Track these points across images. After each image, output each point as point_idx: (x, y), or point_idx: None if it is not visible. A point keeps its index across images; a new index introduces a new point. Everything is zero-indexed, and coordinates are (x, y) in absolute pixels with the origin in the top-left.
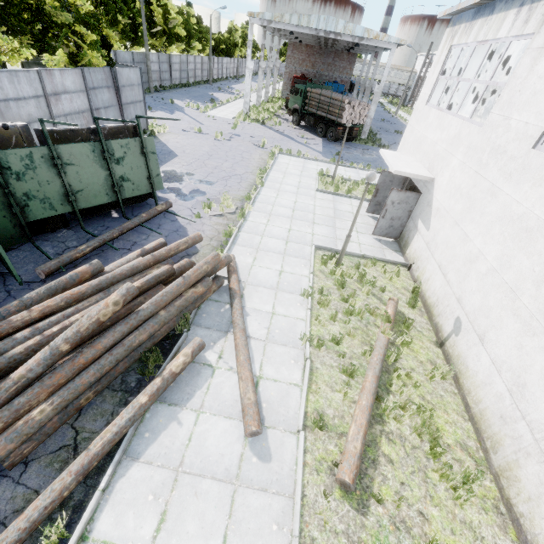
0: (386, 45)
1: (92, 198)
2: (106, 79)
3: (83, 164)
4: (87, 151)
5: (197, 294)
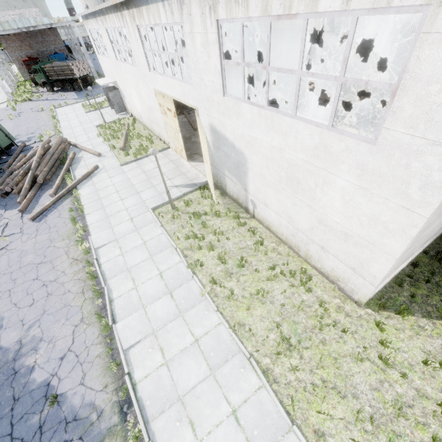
0: (68, 23)
1: None
2: None
3: None
4: None
5: (63, 147)
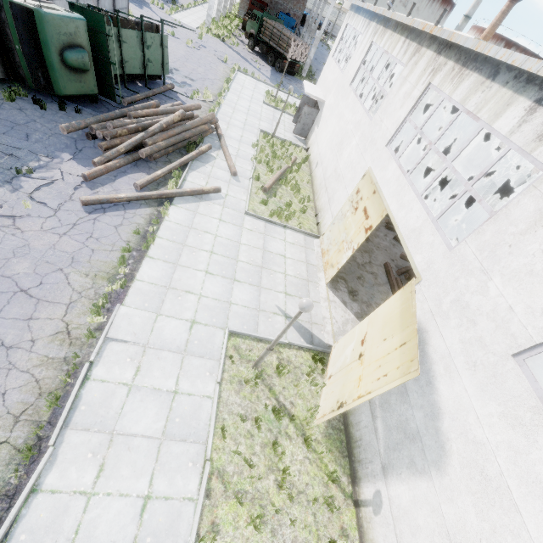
0: None
1: (132, 68)
2: None
3: (131, 44)
4: (134, 36)
5: (205, 129)
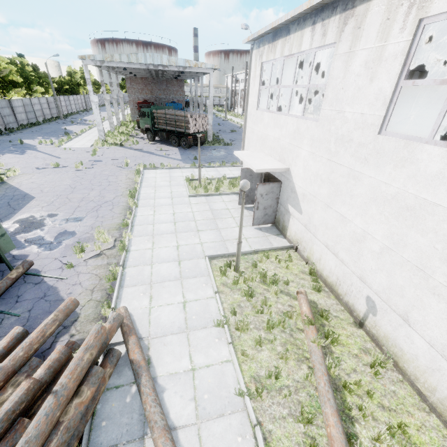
0: (205, 70)
1: None
2: None
3: None
4: None
5: (84, 404)
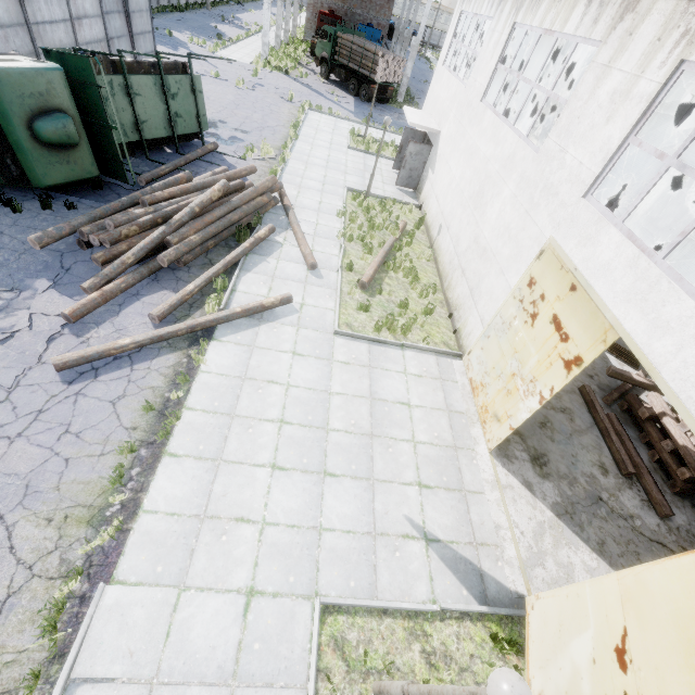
0: None
1: (154, 130)
2: (117, 2)
3: (148, 96)
4: (150, 84)
5: (264, 202)
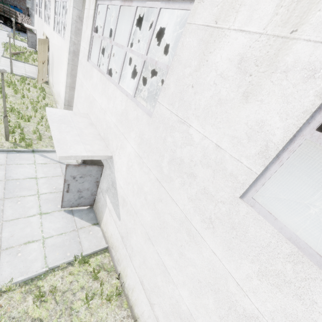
0: None
1: None
2: None
3: None
4: None
5: None
